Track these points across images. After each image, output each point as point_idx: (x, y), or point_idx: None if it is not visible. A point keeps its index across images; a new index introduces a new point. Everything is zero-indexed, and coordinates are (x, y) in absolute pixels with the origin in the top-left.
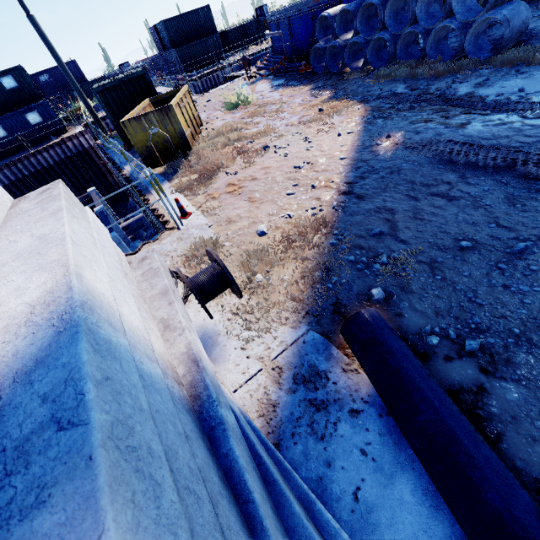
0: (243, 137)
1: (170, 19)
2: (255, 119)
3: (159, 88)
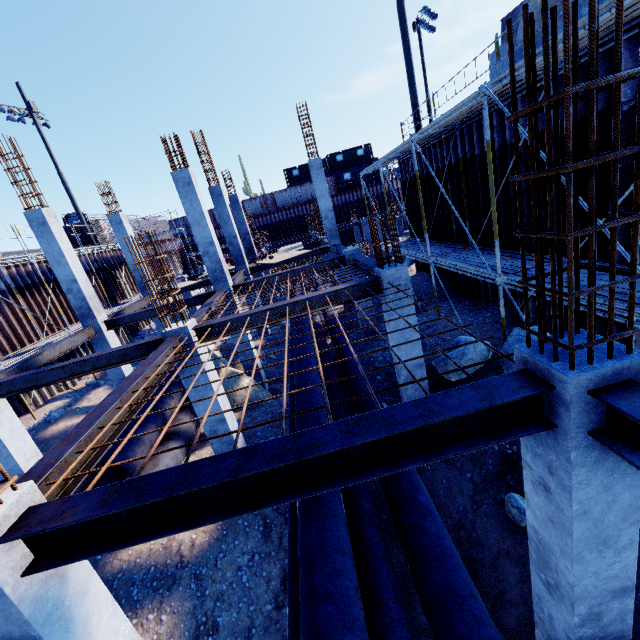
0: None
1: None
2: None
3: None
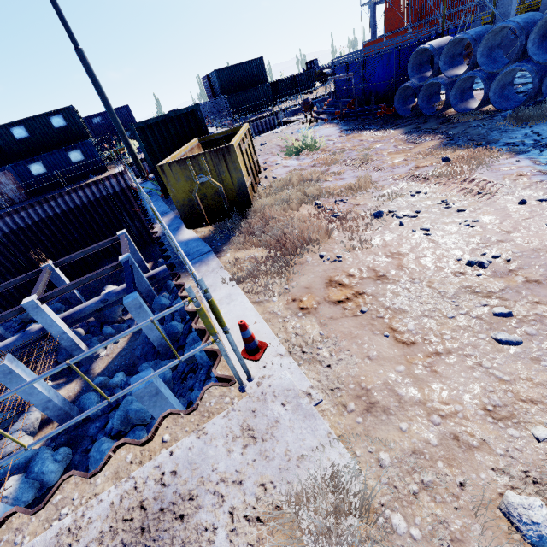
0: (326, 193)
1: (223, 69)
2: (332, 167)
3: (209, 128)
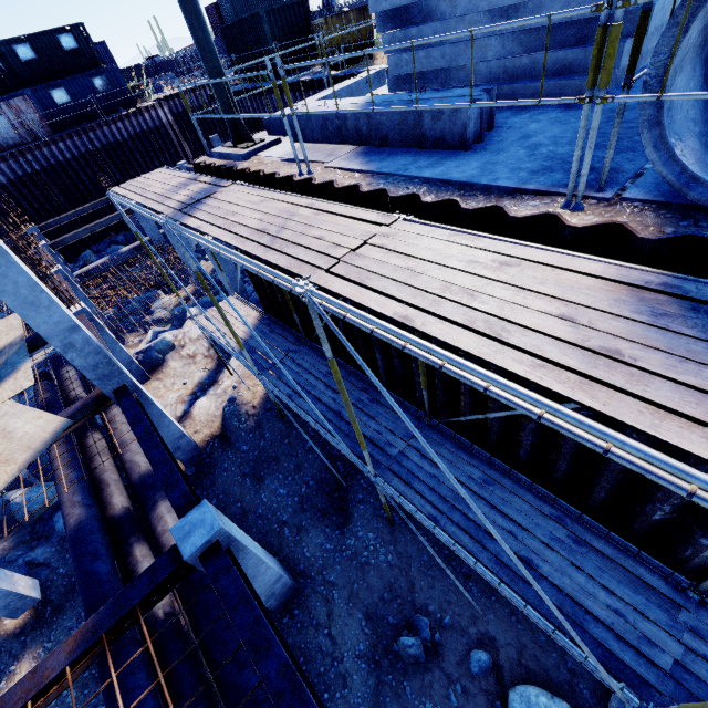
0: None
1: None
2: None
3: None
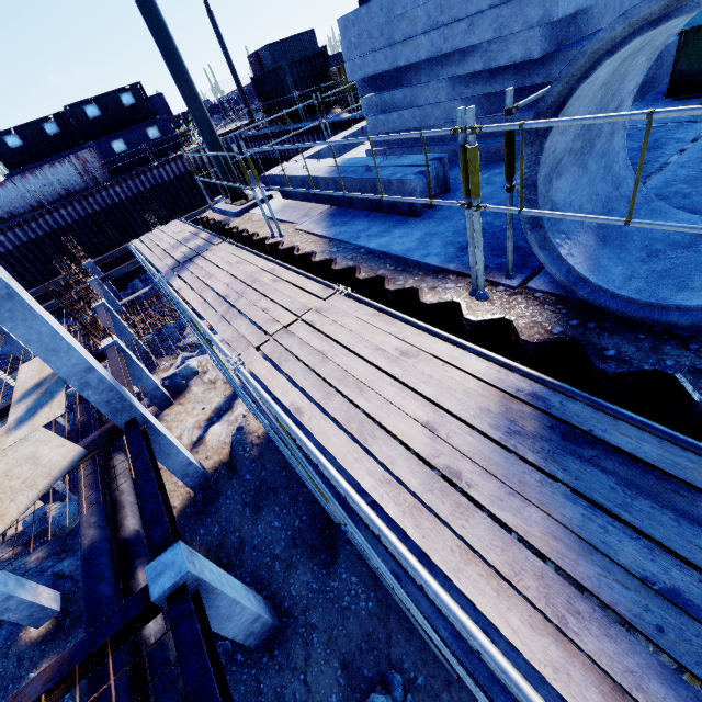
0: None
1: (275, 43)
2: None
3: None
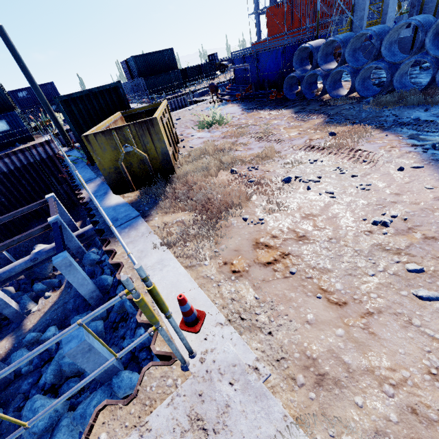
0: (238, 161)
1: (140, 56)
2: (240, 139)
3: (130, 104)
